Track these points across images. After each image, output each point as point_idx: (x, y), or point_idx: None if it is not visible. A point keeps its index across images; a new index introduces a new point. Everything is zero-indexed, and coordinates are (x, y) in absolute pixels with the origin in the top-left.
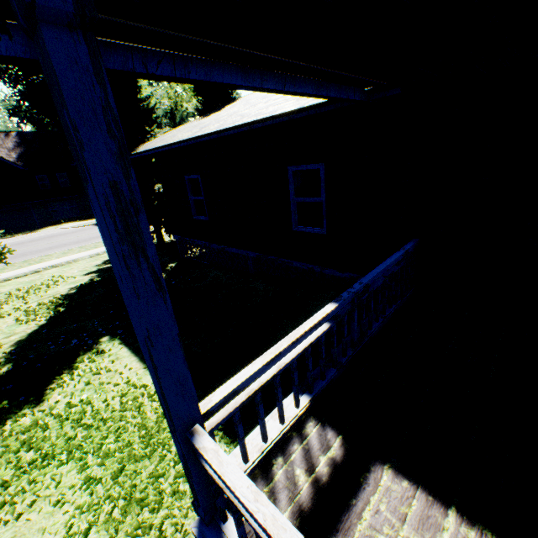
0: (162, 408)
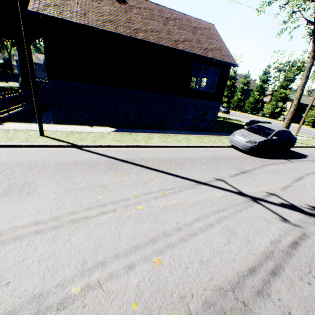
0: None
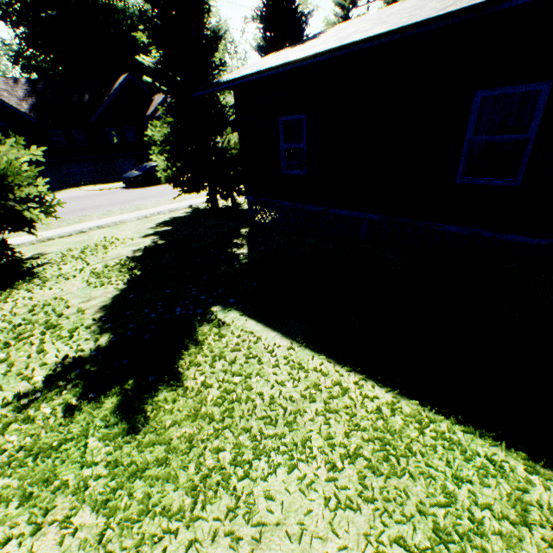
0: None
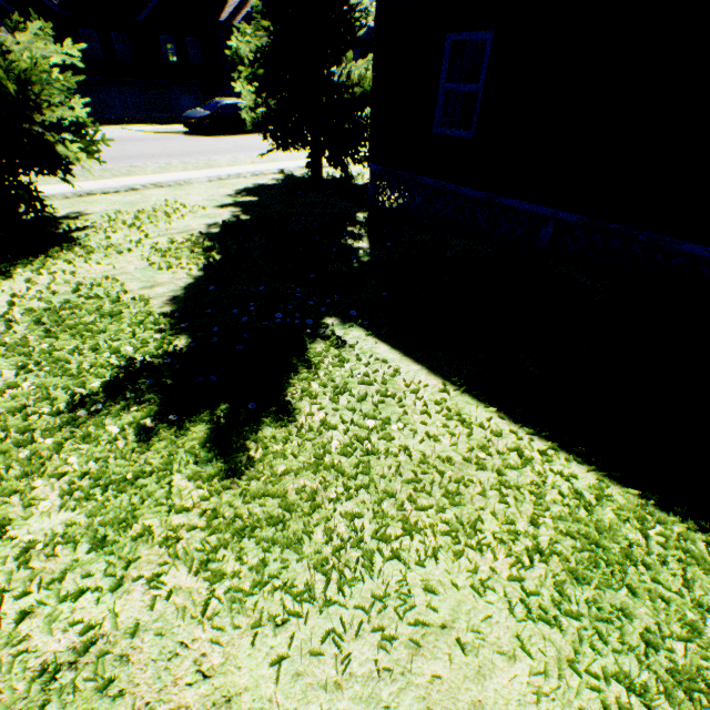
0: None
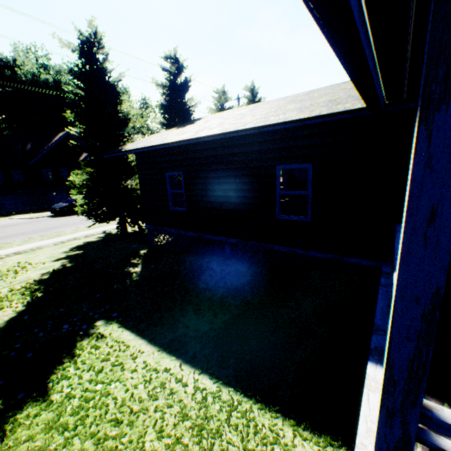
0: (384, 381)
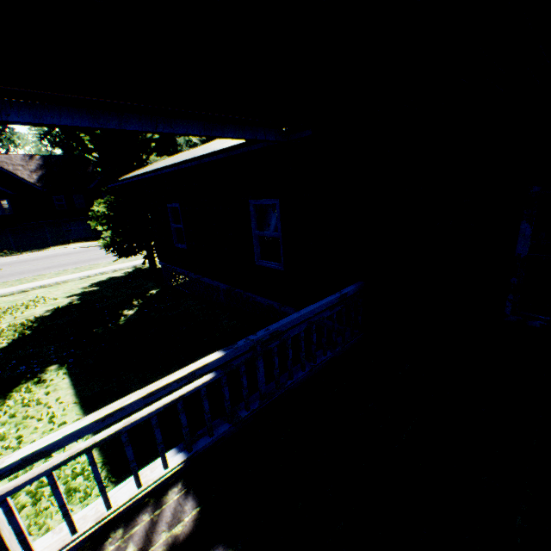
0: None
